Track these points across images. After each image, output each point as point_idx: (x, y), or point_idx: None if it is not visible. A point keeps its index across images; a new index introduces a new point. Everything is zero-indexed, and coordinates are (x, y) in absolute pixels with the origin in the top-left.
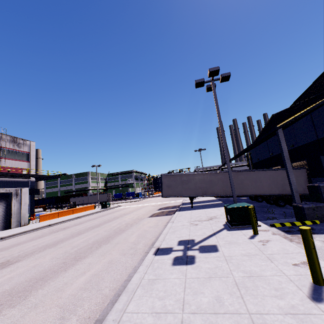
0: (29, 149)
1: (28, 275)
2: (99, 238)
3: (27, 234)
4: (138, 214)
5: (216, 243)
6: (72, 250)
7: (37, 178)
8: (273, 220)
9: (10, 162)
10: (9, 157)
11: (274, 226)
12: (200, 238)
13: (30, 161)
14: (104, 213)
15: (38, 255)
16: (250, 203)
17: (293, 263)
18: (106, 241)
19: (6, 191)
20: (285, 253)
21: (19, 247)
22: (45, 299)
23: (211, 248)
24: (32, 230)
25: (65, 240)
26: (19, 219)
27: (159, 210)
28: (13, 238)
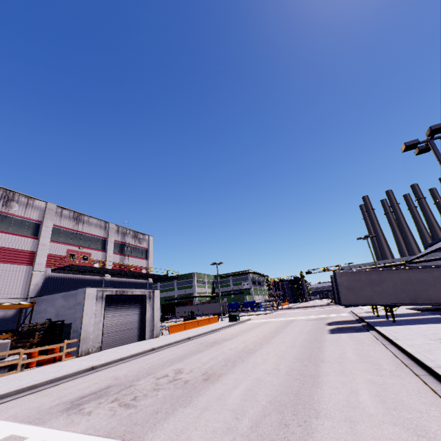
0: (148, 244)
1: (268, 388)
2: (295, 355)
3: (175, 347)
4: (303, 329)
5: None
6: (280, 367)
7: (155, 280)
8: None
9: (132, 260)
10: (131, 254)
11: None
12: None
13: (148, 258)
14: (241, 327)
15: (239, 369)
16: None
17: None
18: (314, 359)
19: (142, 293)
20: None
21: (194, 360)
22: (349, 414)
23: None
24: (175, 343)
25: (244, 355)
26: (152, 328)
27: (331, 326)
28: (165, 350)
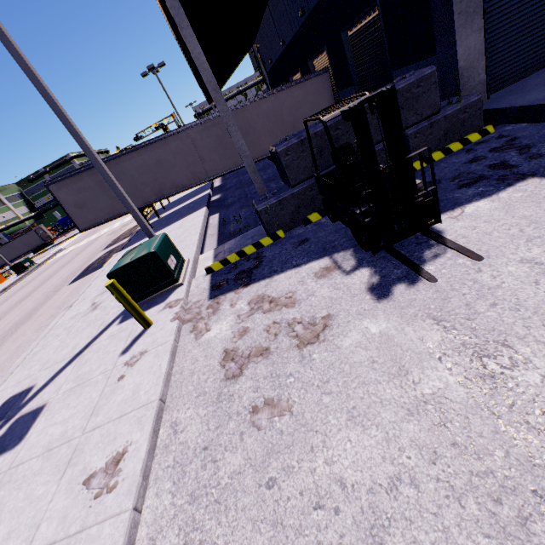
0: None
1: None
2: None
3: None
4: (63, 276)
5: (54, 395)
6: None
7: None
8: (236, 239)
9: None
10: None
11: (211, 271)
12: (49, 375)
13: None
14: (15, 289)
15: None
16: (264, 170)
17: (92, 472)
18: None
19: None
20: (120, 415)
21: None
22: None
23: (22, 430)
24: None
25: None
26: None
27: (104, 251)
28: None
